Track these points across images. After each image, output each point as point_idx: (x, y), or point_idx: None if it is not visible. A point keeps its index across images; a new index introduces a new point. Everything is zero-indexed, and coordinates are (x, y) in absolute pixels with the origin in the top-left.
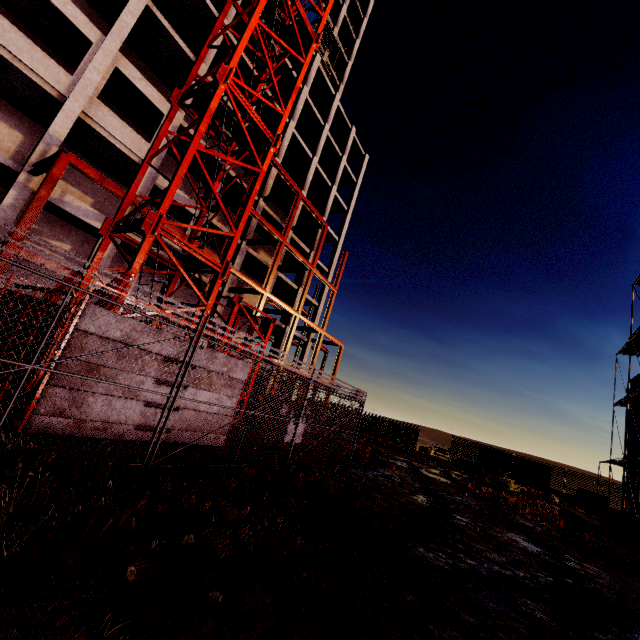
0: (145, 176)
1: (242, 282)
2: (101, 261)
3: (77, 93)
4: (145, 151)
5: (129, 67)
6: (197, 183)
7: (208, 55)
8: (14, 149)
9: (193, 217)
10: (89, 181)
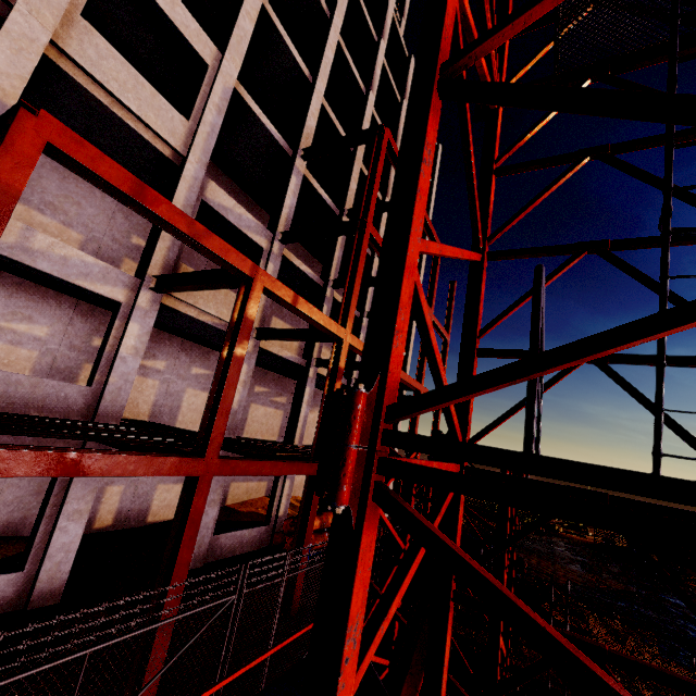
0: (186, 184)
1: None
2: (122, 364)
3: None
4: (181, 135)
5: None
6: (242, 195)
7: None
8: None
9: (263, 253)
10: (71, 201)
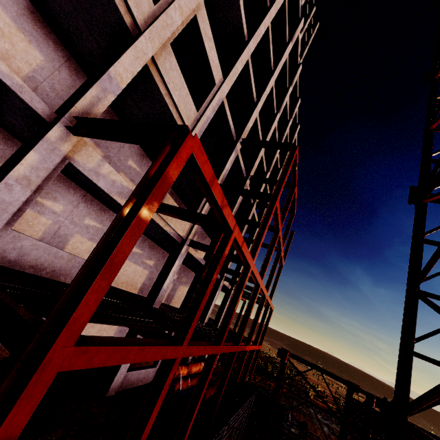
0: None
1: (199, 239)
2: None
3: (154, 29)
4: (192, 119)
5: (205, 20)
6: None
7: (257, 37)
8: (26, 72)
9: None
10: None
